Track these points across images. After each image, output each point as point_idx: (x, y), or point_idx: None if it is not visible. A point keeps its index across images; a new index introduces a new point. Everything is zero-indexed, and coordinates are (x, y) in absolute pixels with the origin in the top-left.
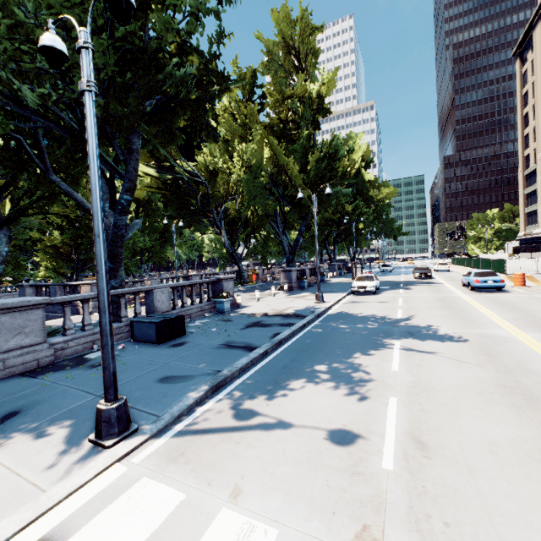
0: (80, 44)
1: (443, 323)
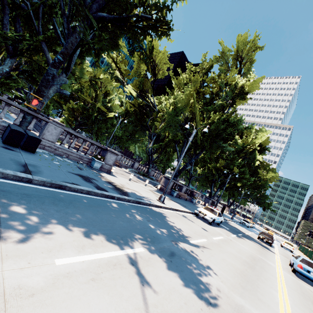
0: None
1: (221, 270)
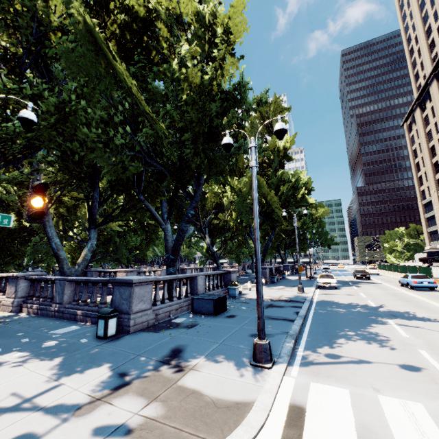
0: (253, 145)
1: (411, 310)
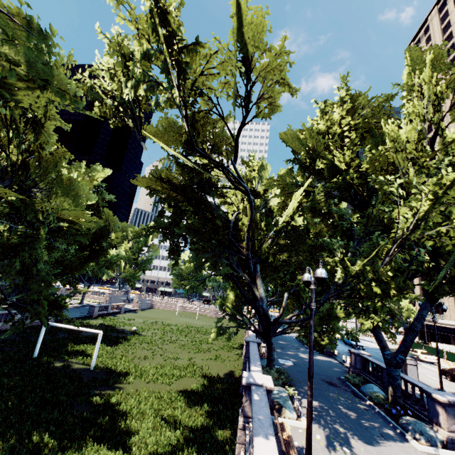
0: None
1: None
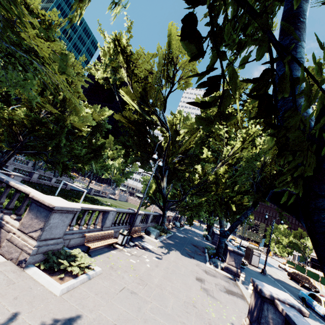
0: None
1: None
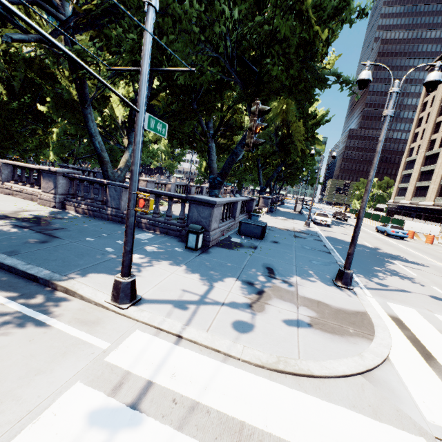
0: (397, 90)
1: (401, 254)
